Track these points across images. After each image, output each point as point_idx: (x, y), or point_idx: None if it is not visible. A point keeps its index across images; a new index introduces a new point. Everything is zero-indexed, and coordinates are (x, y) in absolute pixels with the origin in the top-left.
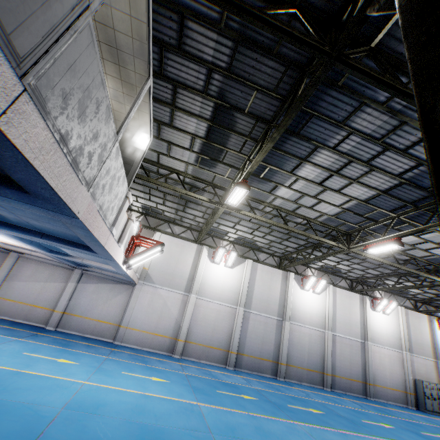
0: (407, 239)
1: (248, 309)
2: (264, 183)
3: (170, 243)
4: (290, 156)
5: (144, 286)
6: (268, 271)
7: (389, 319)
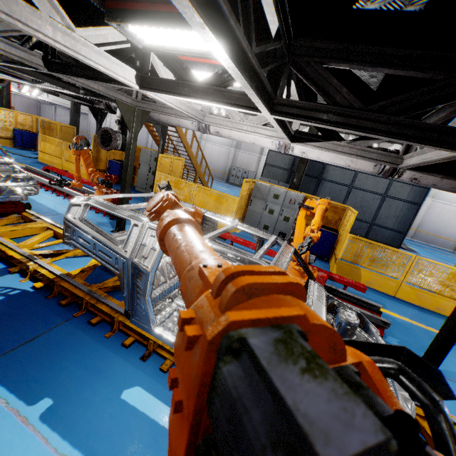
0: None
1: None
2: None
3: None
4: None
5: (91, 114)
6: None
7: None
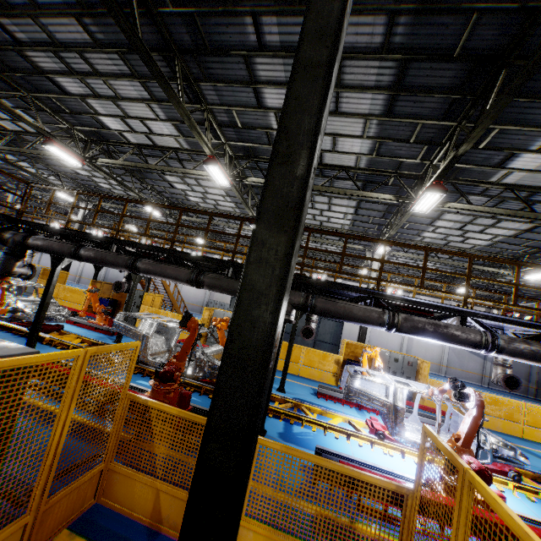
0: None
1: None
2: None
3: None
4: None
5: None
6: None
7: None
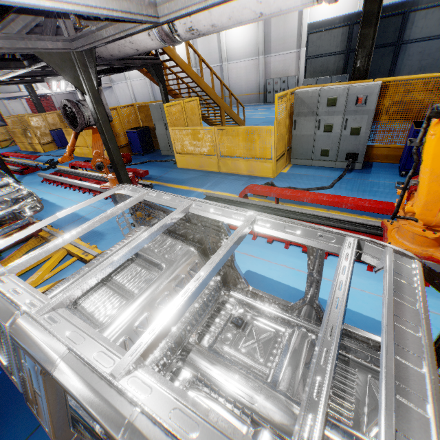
0: None
1: None
2: None
3: None
4: None
5: (114, 85)
6: None
7: (246, 27)
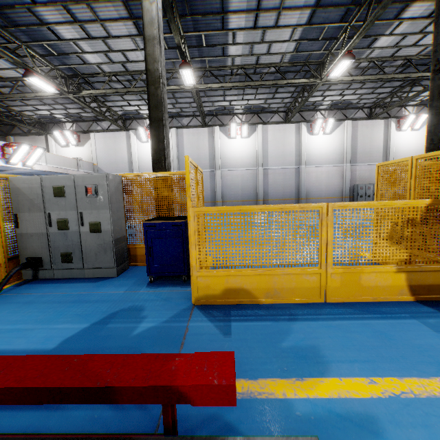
0: (237, 50)
1: (183, 170)
2: (69, 58)
3: (104, 139)
4: (33, 27)
5: None
6: (194, 133)
7: (331, 138)
